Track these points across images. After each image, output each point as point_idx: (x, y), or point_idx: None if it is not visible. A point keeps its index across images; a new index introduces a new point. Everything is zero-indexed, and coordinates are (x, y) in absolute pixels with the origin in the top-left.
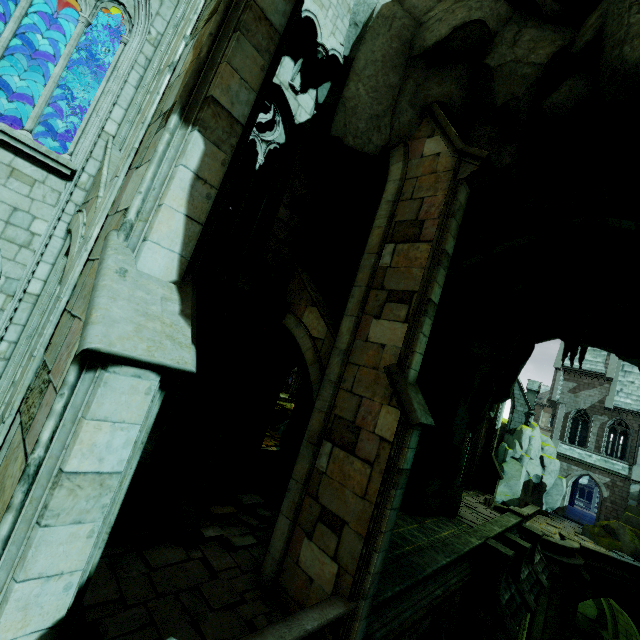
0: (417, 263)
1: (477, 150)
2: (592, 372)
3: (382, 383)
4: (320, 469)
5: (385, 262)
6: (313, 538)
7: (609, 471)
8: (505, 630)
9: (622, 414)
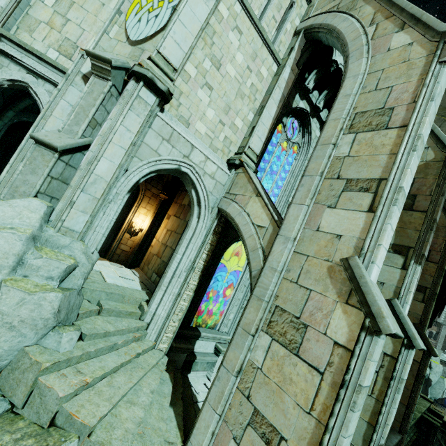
0: (427, 272)
1: None
2: None
3: None
4: None
5: None
6: None
7: None
8: None
9: None
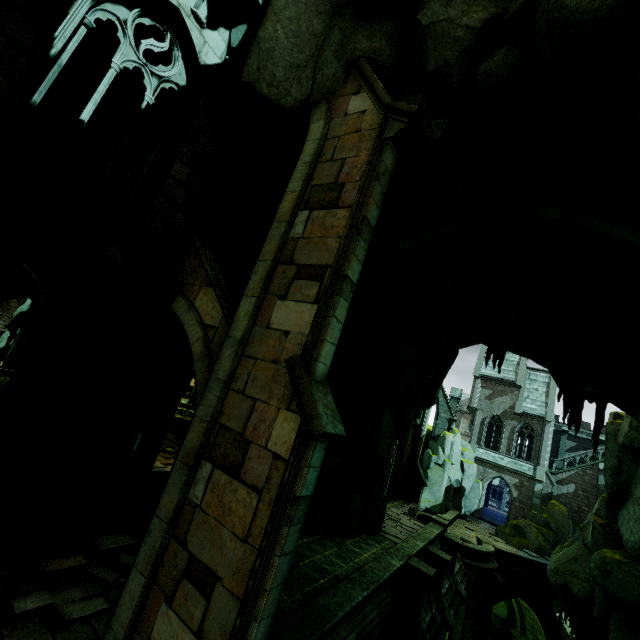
0: (333, 232)
1: (406, 105)
2: (505, 380)
3: (282, 381)
4: (194, 501)
5: (297, 232)
6: (173, 603)
7: (518, 472)
8: None
9: (529, 419)
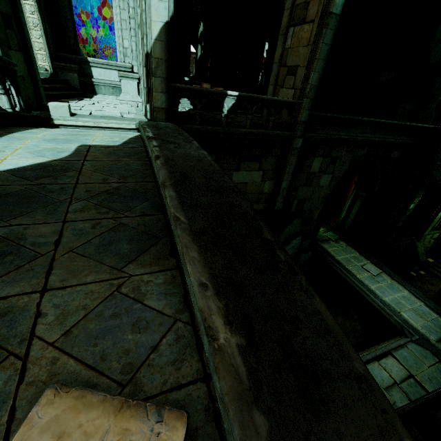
0: None
1: None
2: None
3: None
4: (287, 47)
5: None
6: (284, 86)
7: None
8: (431, 175)
9: None
